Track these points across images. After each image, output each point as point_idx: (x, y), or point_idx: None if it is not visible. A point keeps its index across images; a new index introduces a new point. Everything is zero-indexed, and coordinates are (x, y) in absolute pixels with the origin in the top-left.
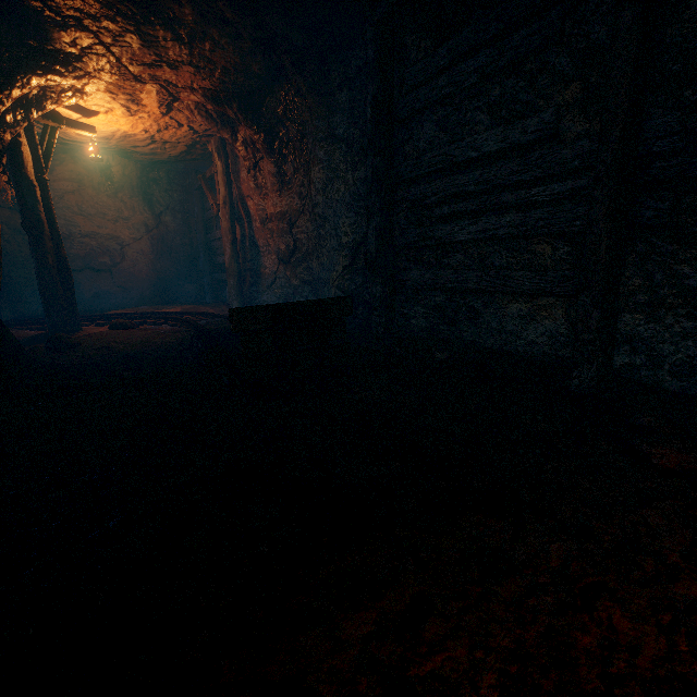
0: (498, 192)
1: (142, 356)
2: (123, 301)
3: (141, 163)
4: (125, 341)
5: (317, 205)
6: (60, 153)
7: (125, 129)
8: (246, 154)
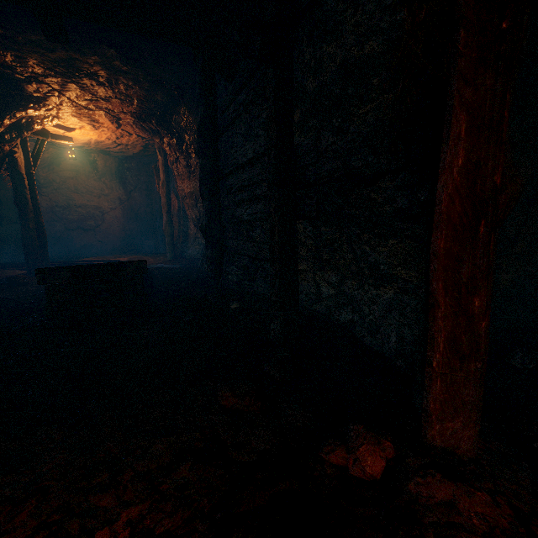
0: None
1: None
2: (101, 251)
3: (118, 158)
4: None
5: None
6: (64, 153)
7: (94, 138)
8: (170, 152)
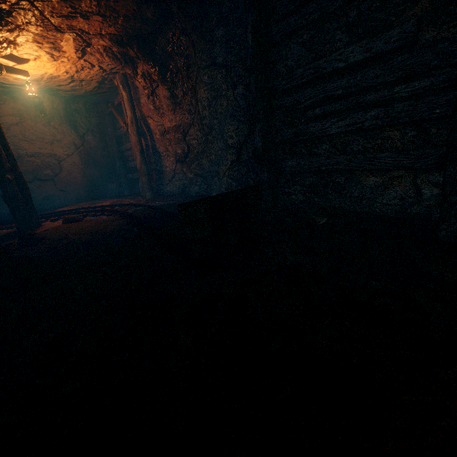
0: (355, 94)
1: (95, 243)
2: (65, 200)
3: (64, 98)
4: (78, 231)
5: (204, 118)
6: (2, 94)
7: (51, 71)
8: (145, 84)
